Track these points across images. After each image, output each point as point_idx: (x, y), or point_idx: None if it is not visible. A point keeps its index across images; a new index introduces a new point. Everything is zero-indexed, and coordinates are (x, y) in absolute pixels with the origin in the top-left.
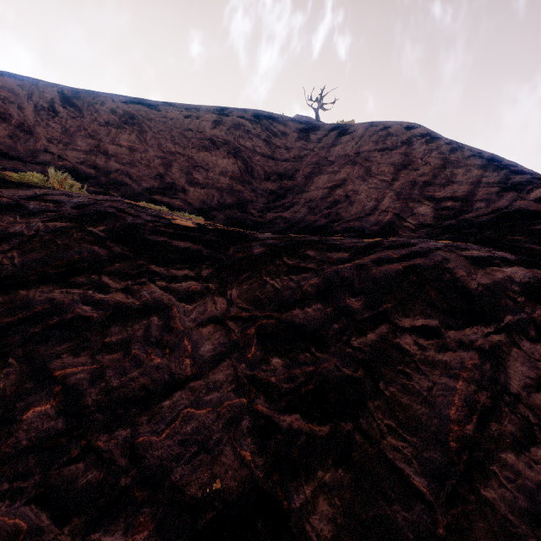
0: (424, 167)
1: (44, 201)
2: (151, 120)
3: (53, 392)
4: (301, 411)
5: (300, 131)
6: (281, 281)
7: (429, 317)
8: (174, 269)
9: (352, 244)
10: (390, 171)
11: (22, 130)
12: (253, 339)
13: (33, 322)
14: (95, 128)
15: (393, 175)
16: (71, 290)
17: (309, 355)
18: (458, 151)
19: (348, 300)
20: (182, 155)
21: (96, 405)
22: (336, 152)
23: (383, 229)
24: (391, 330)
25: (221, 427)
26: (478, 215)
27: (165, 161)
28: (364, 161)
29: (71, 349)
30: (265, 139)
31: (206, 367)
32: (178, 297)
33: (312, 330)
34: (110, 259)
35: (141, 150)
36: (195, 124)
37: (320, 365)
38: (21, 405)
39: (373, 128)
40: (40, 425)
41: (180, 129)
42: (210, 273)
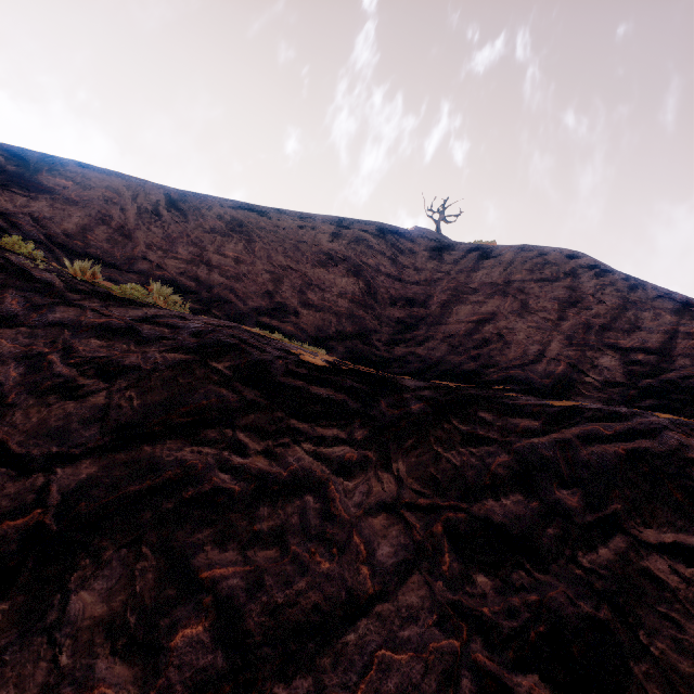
0: (598, 306)
1: (157, 325)
2: (261, 229)
3: (203, 605)
4: (538, 669)
5: (431, 250)
6: (458, 455)
7: (682, 530)
8: (320, 426)
9: (539, 408)
10: (554, 307)
11: (121, 234)
12: (443, 541)
13: (164, 493)
14: (199, 234)
15: (559, 313)
16: (203, 449)
17: (525, 574)
18: (640, 290)
19: (558, 492)
20: (294, 270)
21: (262, 632)
22: (479, 278)
23: (558, 383)
24: (631, 545)
25: (435, 687)
26: (684, 375)
27: (274, 276)
28: (518, 293)
29: (215, 538)
30: (391, 257)
31: (391, 581)
32: (333, 468)
33: (519, 535)
34: (242, 407)
35: (248, 262)
36: (311, 236)
37: (545, 593)
38: (166, 623)
39: (524, 253)
40: (195, 659)
41: (293, 241)
42: (365, 436)
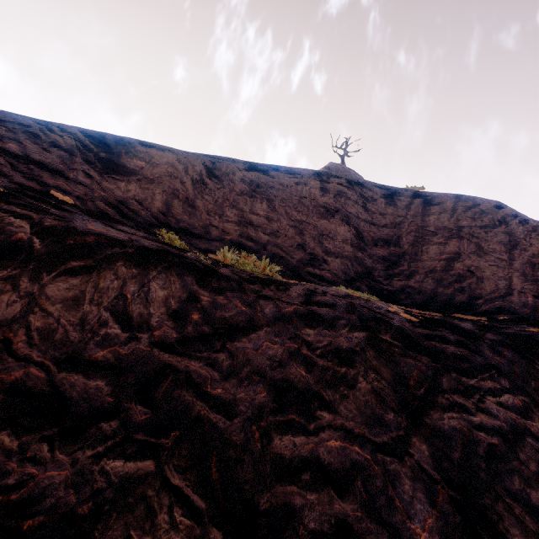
0: (531, 248)
1: (318, 305)
2: (272, 188)
3: None
4: None
5: (385, 197)
6: None
7: None
8: (480, 380)
9: None
10: (502, 249)
11: (188, 204)
12: None
13: (472, 455)
14: (235, 197)
15: (507, 254)
16: (451, 414)
17: None
18: None
19: None
20: (307, 223)
21: None
22: (433, 223)
23: (536, 312)
24: None
25: None
26: None
27: (297, 229)
28: (470, 237)
29: (523, 482)
30: (362, 205)
31: None
32: (518, 413)
33: None
34: (434, 373)
35: (275, 218)
36: (306, 191)
37: None
38: None
39: (462, 203)
40: None
41: (297, 197)
42: (508, 384)
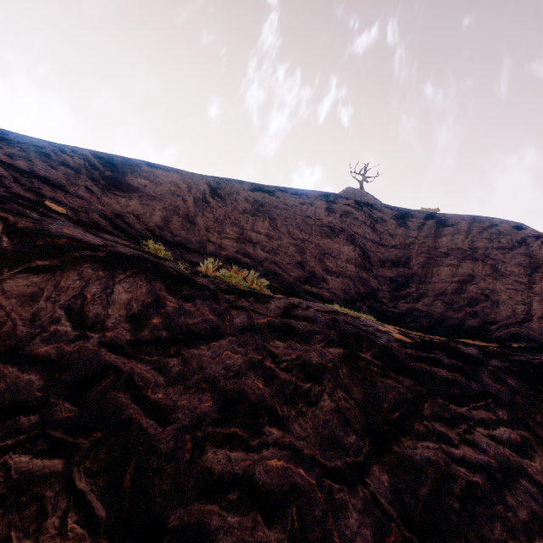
0: None
1: (297, 319)
2: (276, 207)
3: None
4: None
5: (396, 218)
6: None
7: None
8: (471, 409)
9: None
10: (521, 272)
11: (187, 221)
12: None
13: (444, 492)
14: (236, 215)
15: (527, 277)
16: (427, 443)
17: None
18: None
19: None
20: (309, 241)
21: None
22: (446, 244)
23: None
24: None
25: None
26: None
27: (297, 247)
28: (486, 258)
29: (506, 532)
30: (370, 226)
31: None
32: (513, 450)
33: None
34: (415, 397)
35: (276, 237)
36: (311, 211)
37: None
38: None
39: (478, 223)
40: None
41: (301, 216)
42: (507, 415)
